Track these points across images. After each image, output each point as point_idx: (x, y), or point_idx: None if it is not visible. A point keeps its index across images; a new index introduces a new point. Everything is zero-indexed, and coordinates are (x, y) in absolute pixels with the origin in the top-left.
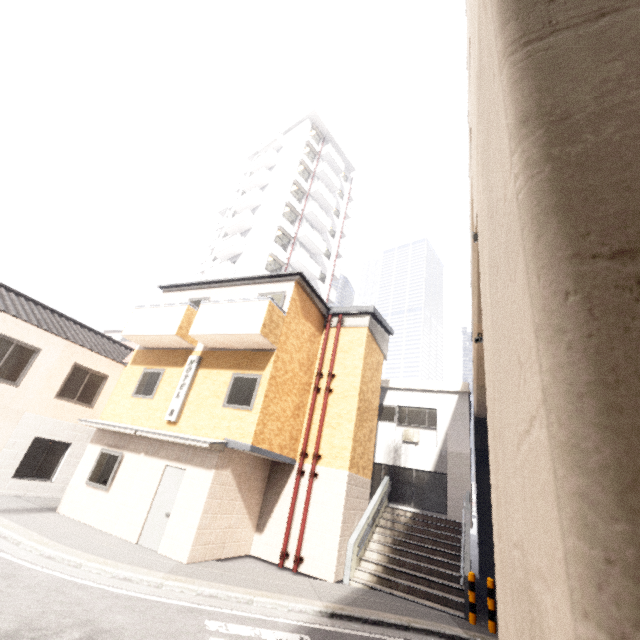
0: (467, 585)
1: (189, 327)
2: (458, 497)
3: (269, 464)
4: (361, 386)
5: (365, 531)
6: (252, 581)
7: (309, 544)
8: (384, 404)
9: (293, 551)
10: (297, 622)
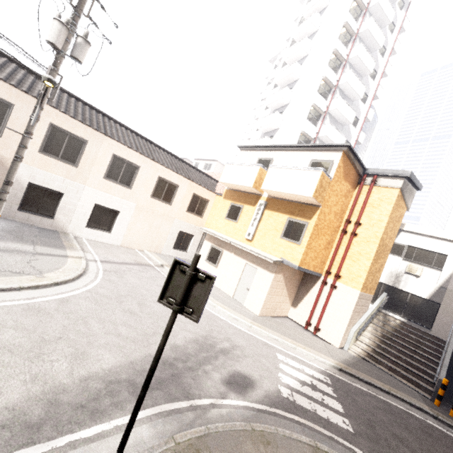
0: (439, 384)
1: (260, 181)
2: (446, 322)
3: (303, 272)
4: (382, 235)
5: (363, 326)
6: (293, 335)
7: (325, 323)
8: (395, 242)
9: (314, 324)
10: (321, 367)
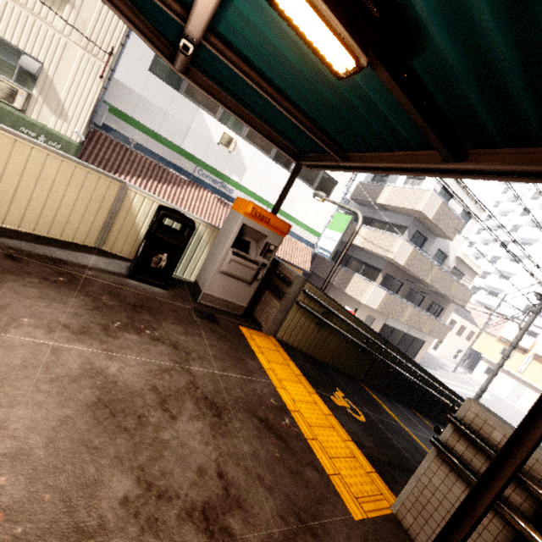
0: None
1: (531, 346)
2: None
3: None
4: None
5: None
6: None
7: None
8: None
9: None
10: None
